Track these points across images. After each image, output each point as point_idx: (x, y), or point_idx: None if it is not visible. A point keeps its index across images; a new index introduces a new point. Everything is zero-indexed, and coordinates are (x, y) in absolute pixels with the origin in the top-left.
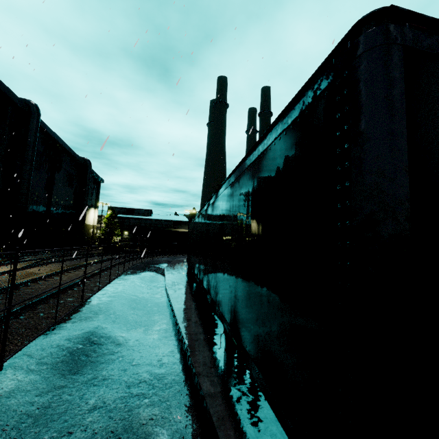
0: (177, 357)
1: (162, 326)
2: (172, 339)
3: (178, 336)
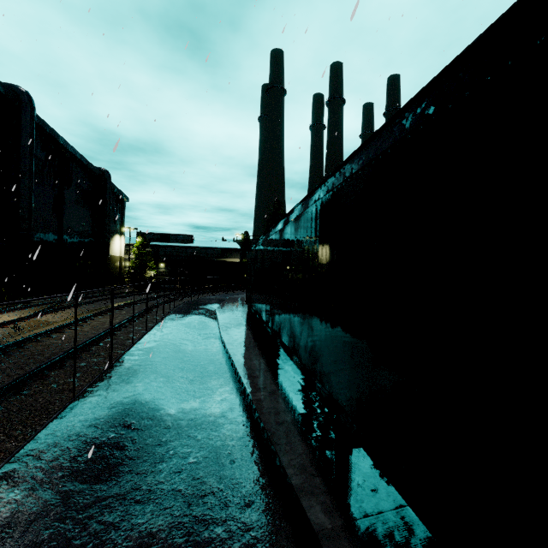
0: (253, 446)
1: (225, 396)
2: (241, 416)
3: (249, 411)
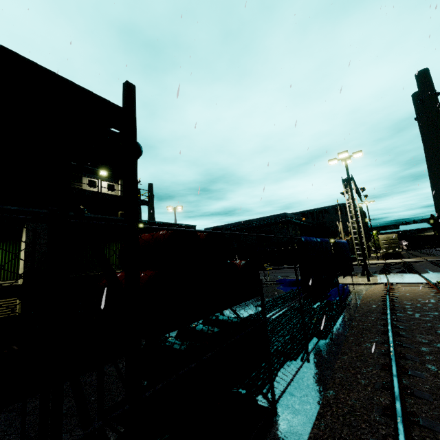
0: None
1: None
2: None
3: None
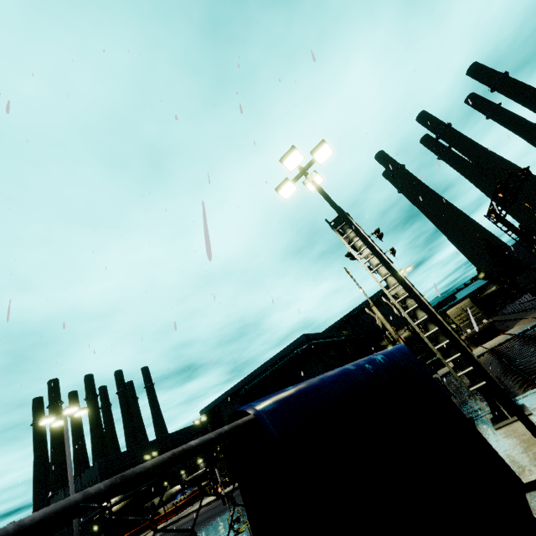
0: None
1: None
2: None
3: None
